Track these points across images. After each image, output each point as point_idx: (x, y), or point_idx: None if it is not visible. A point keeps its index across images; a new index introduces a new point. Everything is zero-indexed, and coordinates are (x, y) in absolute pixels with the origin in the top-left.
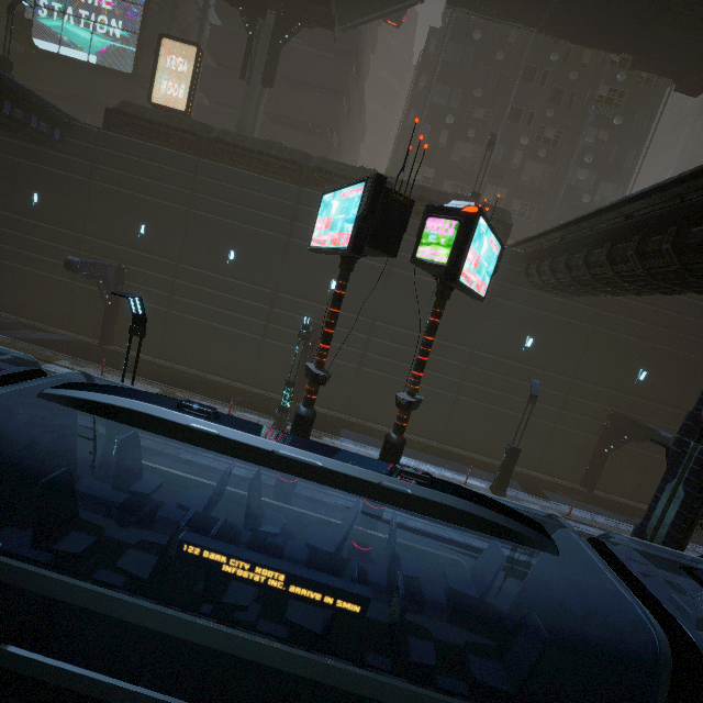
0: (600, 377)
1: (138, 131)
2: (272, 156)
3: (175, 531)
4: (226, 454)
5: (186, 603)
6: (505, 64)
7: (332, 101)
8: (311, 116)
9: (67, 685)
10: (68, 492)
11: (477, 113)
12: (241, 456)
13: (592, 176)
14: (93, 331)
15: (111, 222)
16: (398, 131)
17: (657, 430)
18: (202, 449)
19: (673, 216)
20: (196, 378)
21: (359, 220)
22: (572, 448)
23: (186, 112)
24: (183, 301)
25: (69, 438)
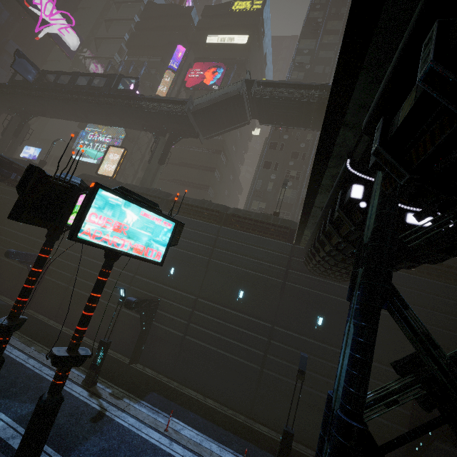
0: (393, 359)
1: None
2: (148, 195)
3: None
4: None
5: None
6: (306, 149)
7: (207, 172)
8: (196, 180)
9: None
10: None
11: (292, 173)
12: None
13: None
14: None
15: None
16: None
17: None
18: None
19: (330, 201)
20: (64, 336)
21: (19, 195)
22: (383, 441)
23: (112, 177)
24: (78, 280)
25: None
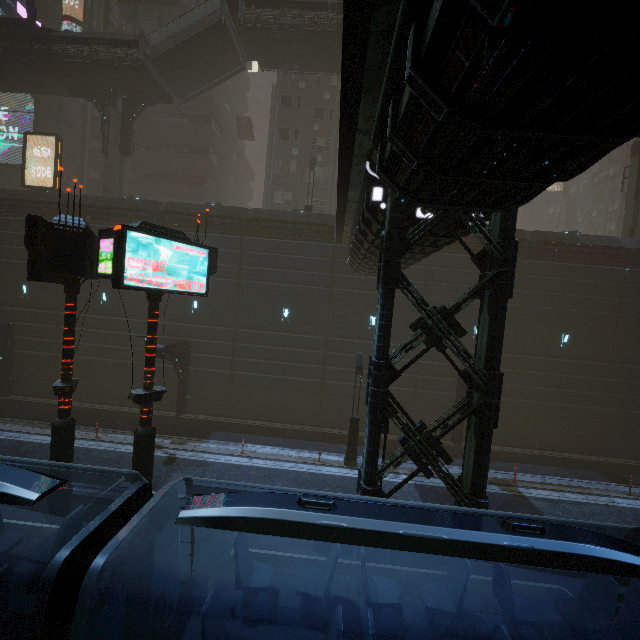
0: None
1: (12, 210)
2: (126, 209)
3: None
4: None
5: None
6: (333, 101)
7: (198, 155)
8: (184, 170)
9: None
10: None
11: (319, 142)
12: None
13: None
14: None
15: None
16: None
17: None
18: None
19: (360, 198)
20: (82, 410)
21: (29, 253)
22: (436, 408)
23: (54, 188)
24: None
25: None
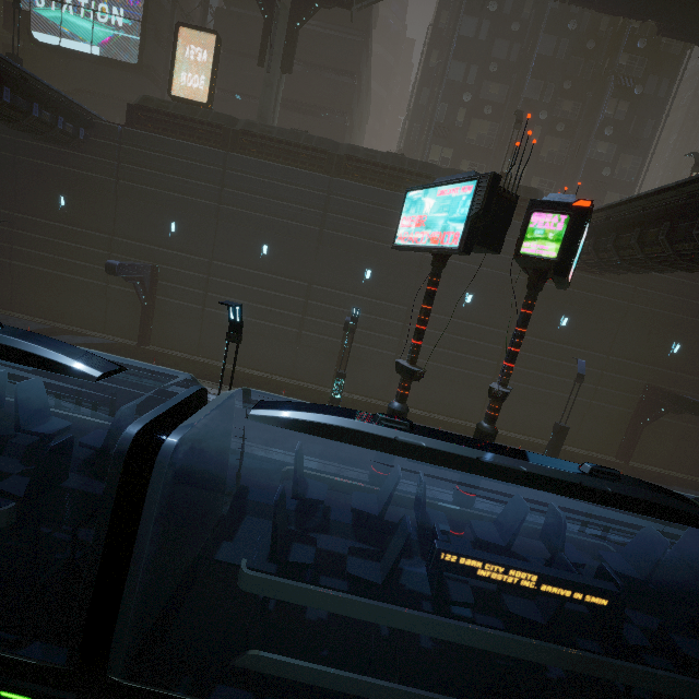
0: (634, 352)
1: (163, 126)
2: (301, 146)
3: (407, 539)
4: (433, 463)
5: (408, 603)
6: (521, 35)
7: (345, 83)
8: (323, 100)
9: (317, 683)
10: (284, 507)
11: (493, 89)
12: (447, 464)
13: (612, 148)
14: (129, 332)
15: (140, 222)
16: (408, 110)
17: (698, 401)
18: (271, 445)
19: None
20: (237, 374)
21: (472, 219)
22: (607, 422)
23: (208, 104)
24: (219, 298)
25: (227, 451)
